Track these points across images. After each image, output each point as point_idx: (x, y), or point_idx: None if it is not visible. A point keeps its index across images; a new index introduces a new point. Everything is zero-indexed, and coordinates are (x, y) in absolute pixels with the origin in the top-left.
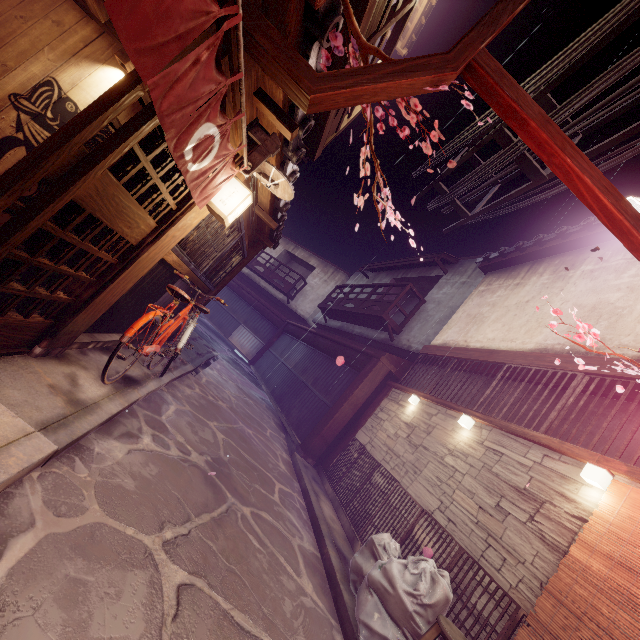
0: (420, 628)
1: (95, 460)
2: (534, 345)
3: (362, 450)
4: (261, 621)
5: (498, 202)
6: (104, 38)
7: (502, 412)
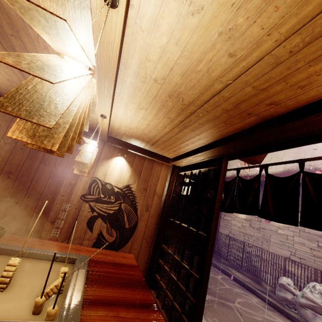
0: None
1: None
2: (282, 169)
3: (229, 238)
4: None
5: None
6: (106, 145)
7: None
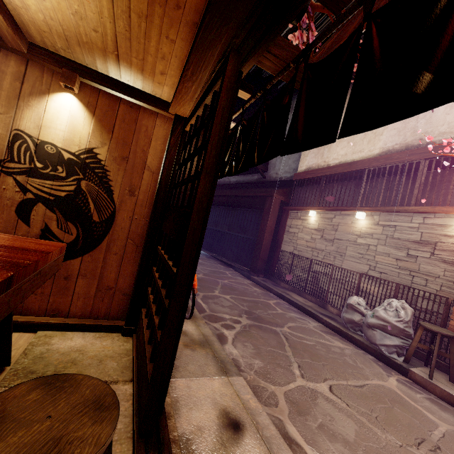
0: (409, 332)
1: (237, 365)
2: (379, 150)
3: (293, 256)
4: (356, 377)
5: None
6: (31, 66)
7: (380, 201)
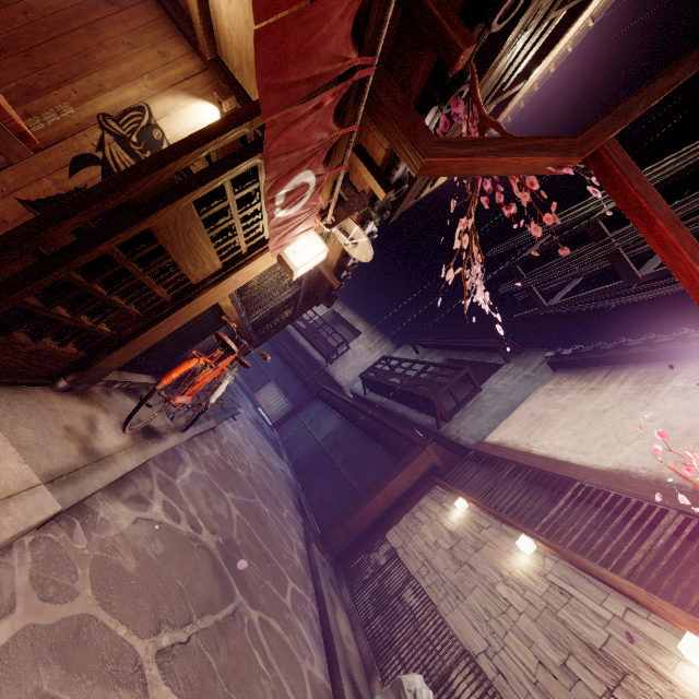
0: None
1: (97, 527)
2: (613, 464)
3: (392, 555)
4: None
5: (581, 296)
6: (206, 74)
7: (571, 540)
